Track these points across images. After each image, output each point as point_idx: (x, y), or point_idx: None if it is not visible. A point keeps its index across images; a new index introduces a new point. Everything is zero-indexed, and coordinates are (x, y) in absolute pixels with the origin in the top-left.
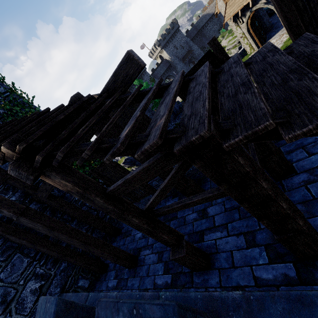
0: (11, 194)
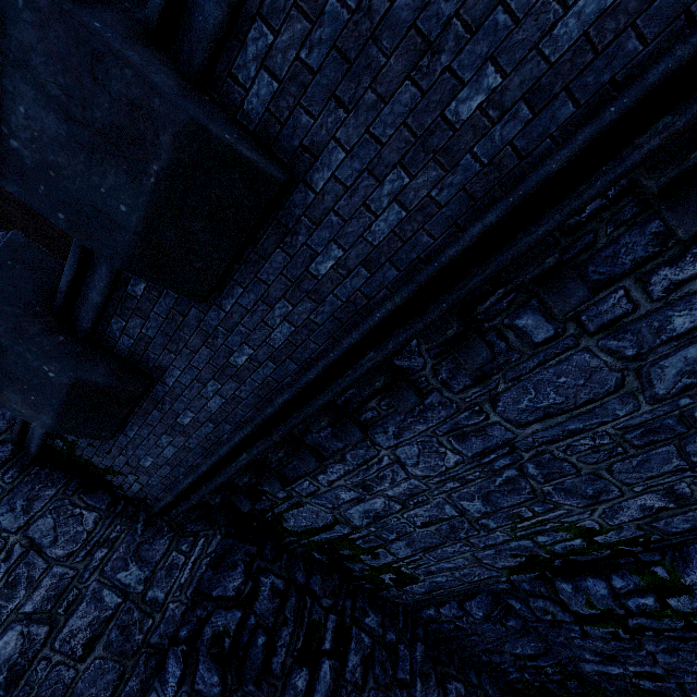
0: None
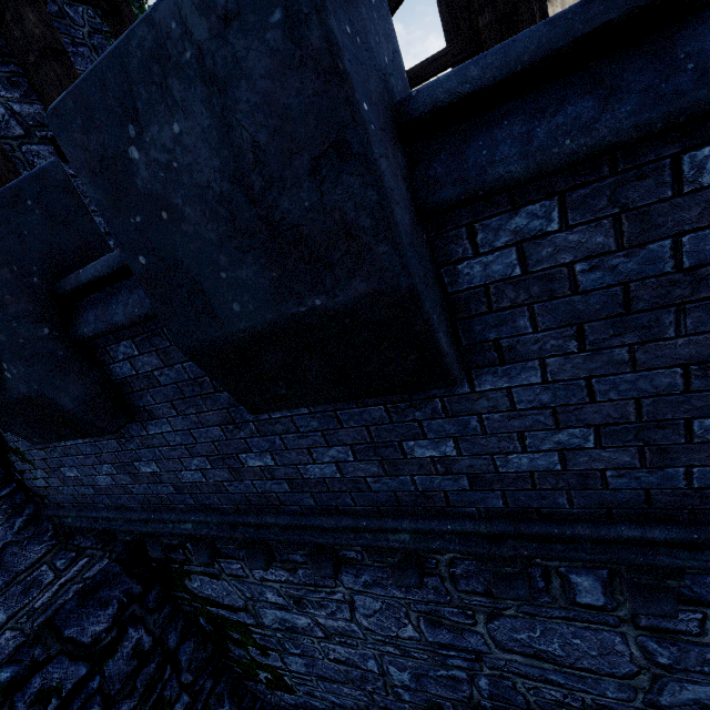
0: (15, 97)
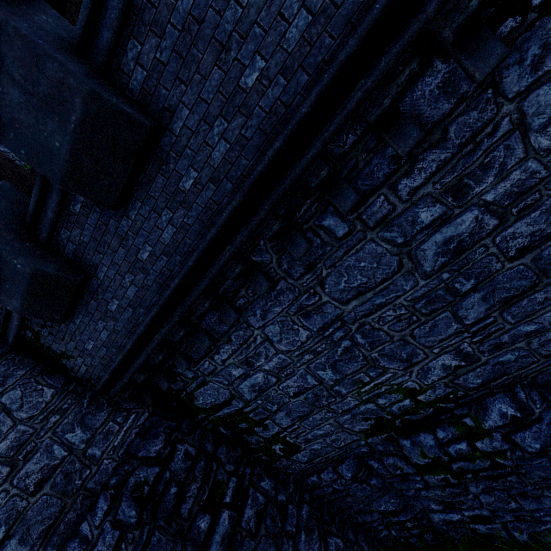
0: None
